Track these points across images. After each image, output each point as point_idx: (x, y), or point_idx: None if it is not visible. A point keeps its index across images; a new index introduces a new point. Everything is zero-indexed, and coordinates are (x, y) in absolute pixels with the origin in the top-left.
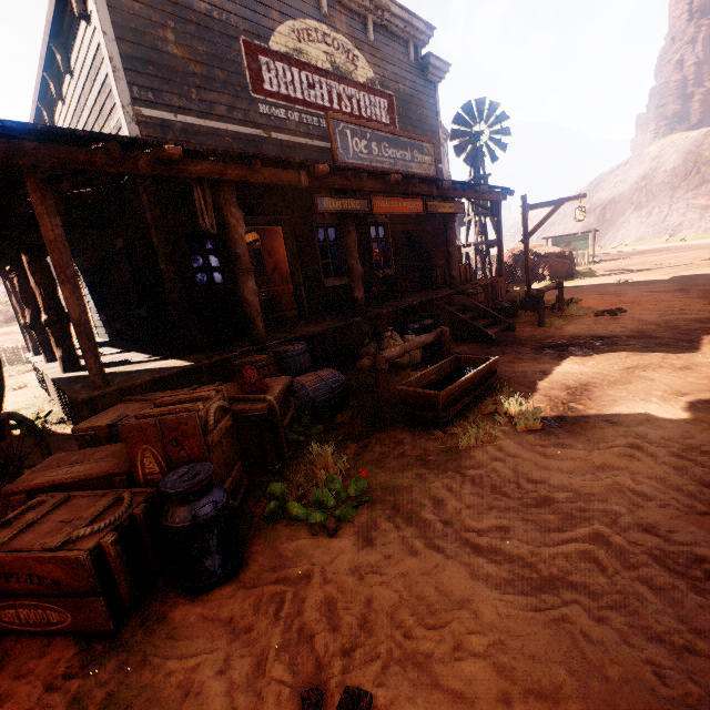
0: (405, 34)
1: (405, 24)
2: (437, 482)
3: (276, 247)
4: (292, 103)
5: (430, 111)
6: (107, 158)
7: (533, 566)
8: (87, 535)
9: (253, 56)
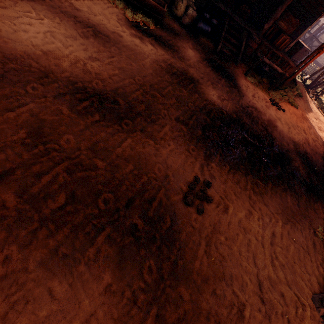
0: None
1: None
2: None
3: None
4: None
5: None
6: None
7: None
8: None
9: None
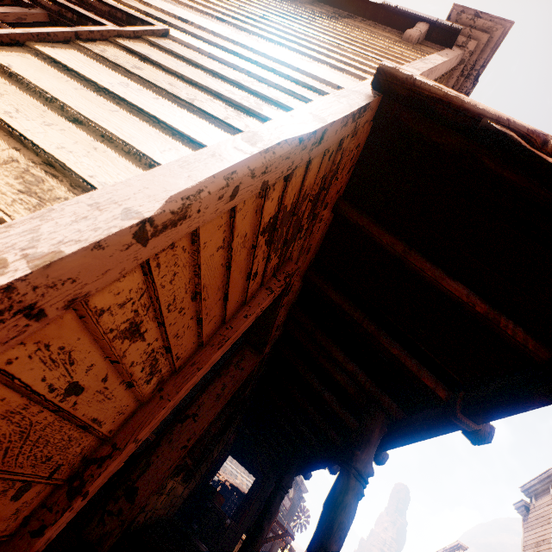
0: (302, 489)
1: (304, 488)
2: None
3: None
4: None
5: (296, 509)
6: None
7: None
8: None
9: None
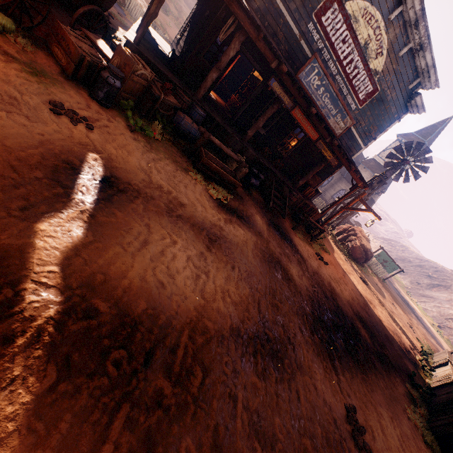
0: (420, 72)
1: (425, 68)
2: (168, 161)
3: None
4: (326, 38)
5: (389, 119)
6: None
7: (151, 173)
8: (86, 53)
9: None
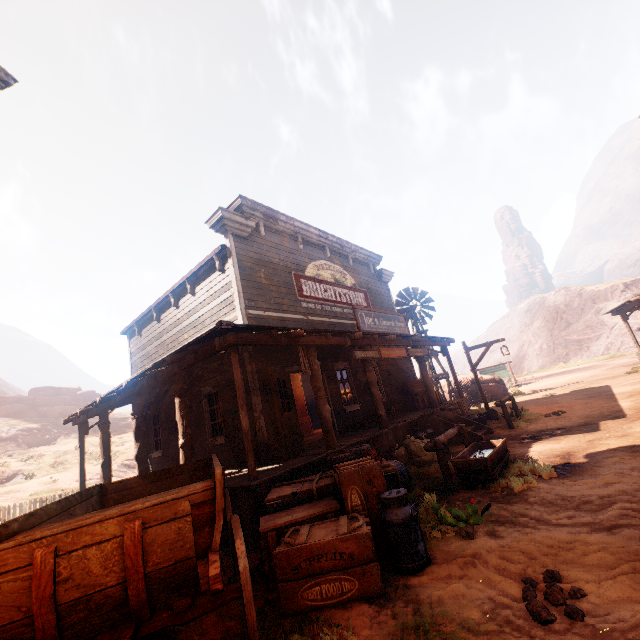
0: (367, 261)
1: (367, 257)
2: (515, 506)
3: (294, 388)
4: (317, 300)
5: (387, 297)
6: (270, 337)
7: (599, 523)
8: (355, 529)
9: (298, 279)
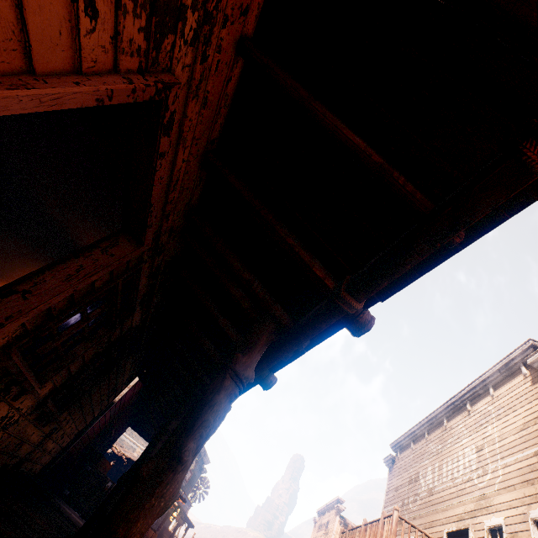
0: (205, 461)
1: (206, 459)
2: None
3: None
4: None
5: (196, 480)
6: None
7: None
8: None
9: None
